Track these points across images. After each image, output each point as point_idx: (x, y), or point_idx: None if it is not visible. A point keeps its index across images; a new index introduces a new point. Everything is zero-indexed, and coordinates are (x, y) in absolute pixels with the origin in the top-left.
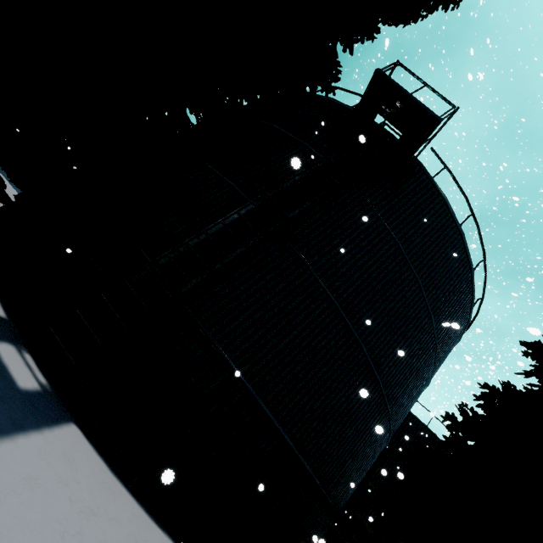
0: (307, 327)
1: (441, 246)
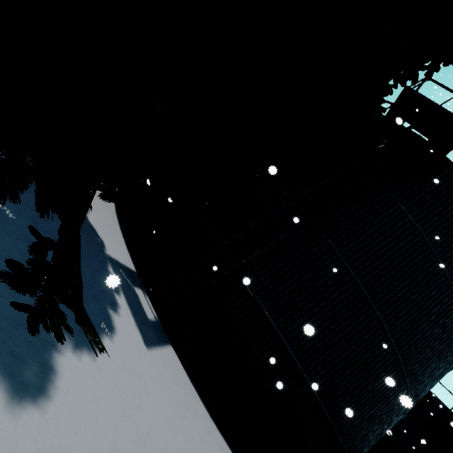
0: (333, 300)
1: None
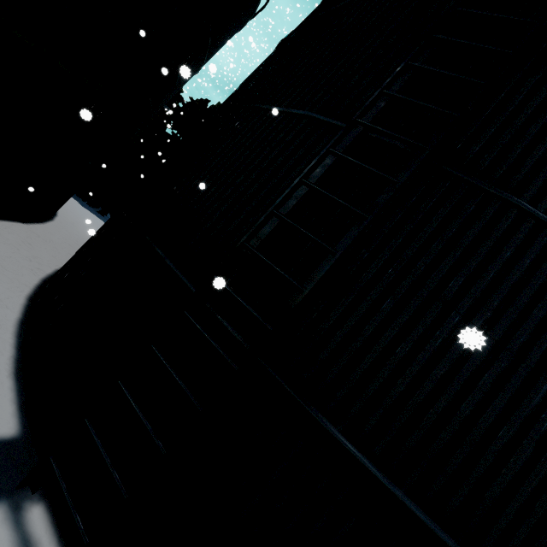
0: None
1: None
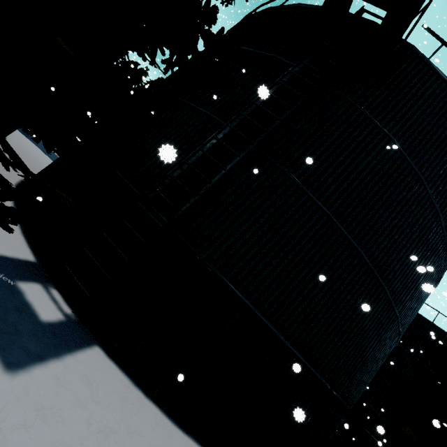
0: (300, 240)
1: (446, 135)
